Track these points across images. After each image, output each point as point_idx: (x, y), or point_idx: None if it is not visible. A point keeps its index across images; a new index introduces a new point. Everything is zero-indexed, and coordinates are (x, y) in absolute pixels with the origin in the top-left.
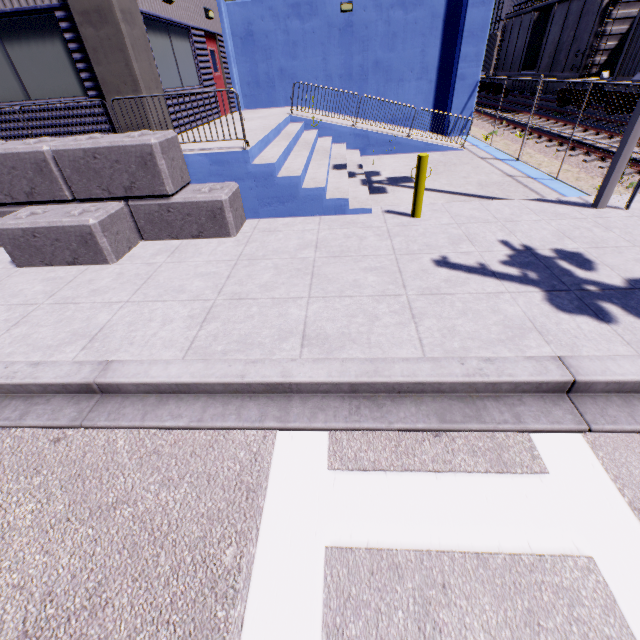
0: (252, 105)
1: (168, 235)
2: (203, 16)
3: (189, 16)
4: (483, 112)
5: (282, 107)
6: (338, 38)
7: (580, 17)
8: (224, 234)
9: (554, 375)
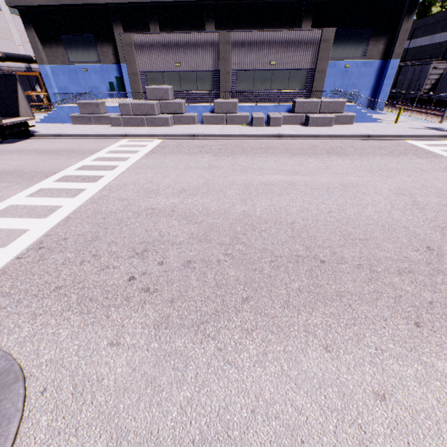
0: None
1: (336, 124)
2: None
3: None
4: None
5: None
6: (340, 75)
7: (420, 72)
8: (351, 124)
9: (443, 134)
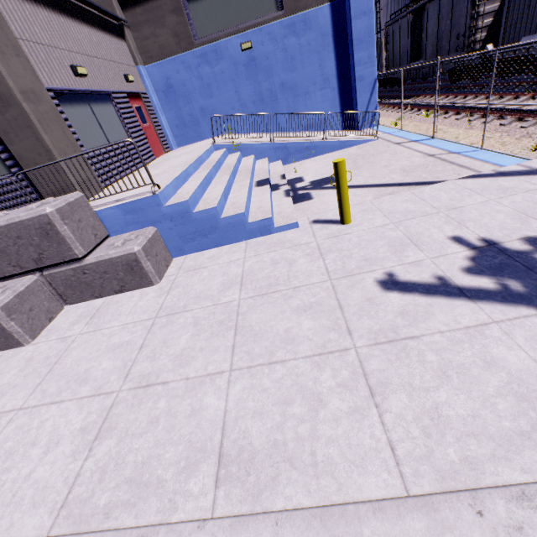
0: (183, 142)
1: (91, 295)
2: (124, 81)
3: (108, 84)
4: (386, 103)
5: (209, 138)
6: (245, 72)
7: (452, 7)
8: (146, 283)
9: None
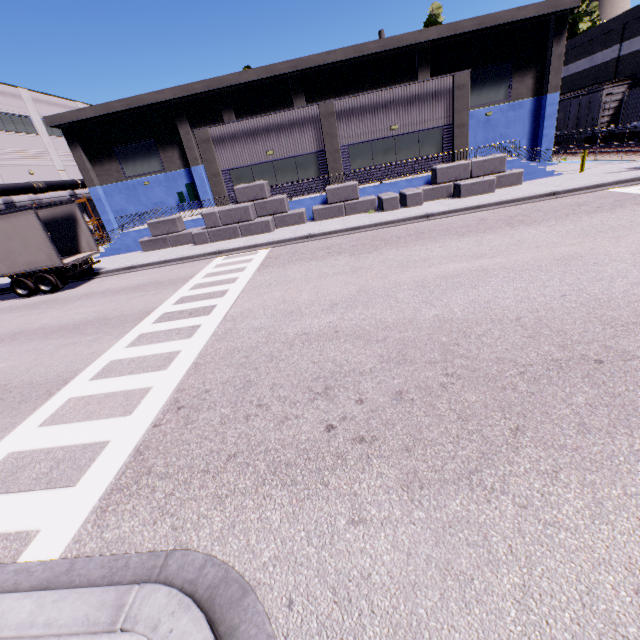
0: None
1: (498, 187)
2: None
3: None
4: None
5: None
6: (482, 127)
7: (589, 103)
8: (519, 184)
9: None
